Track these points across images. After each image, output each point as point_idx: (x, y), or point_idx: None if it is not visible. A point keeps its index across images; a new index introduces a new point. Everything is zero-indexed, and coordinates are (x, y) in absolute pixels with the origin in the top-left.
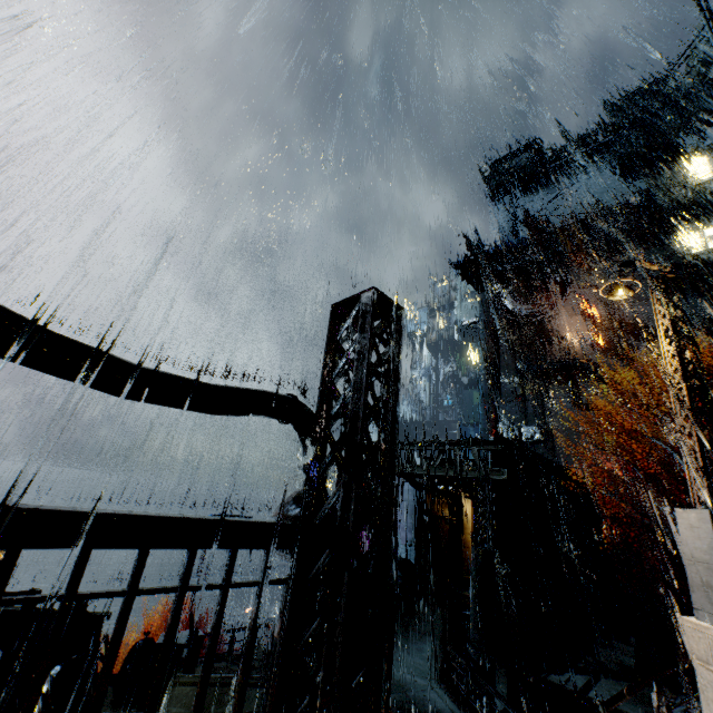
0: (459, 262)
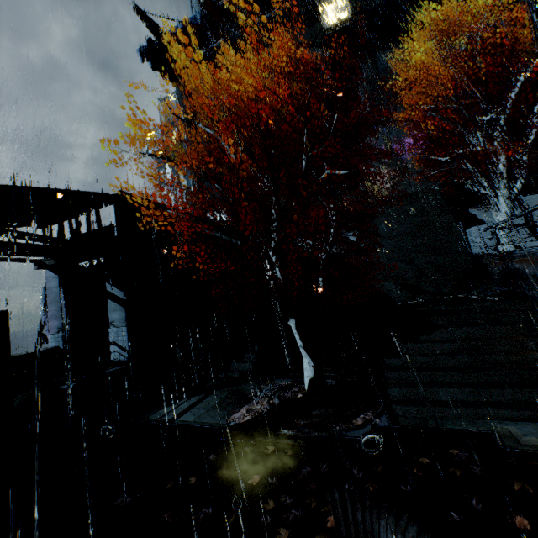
0: (145, 47)
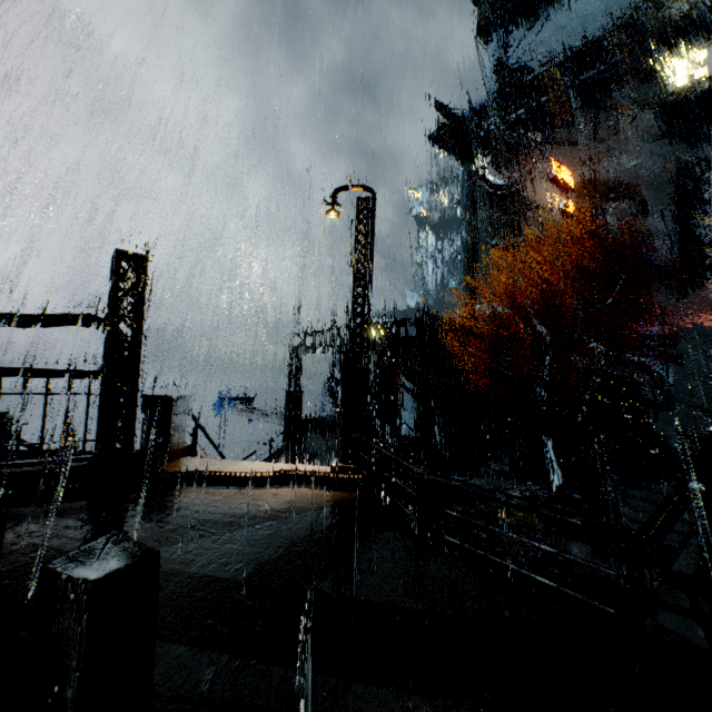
0: (437, 132)
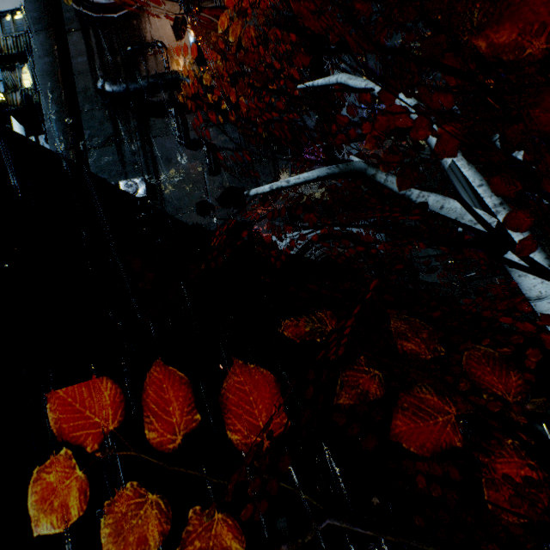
0: None
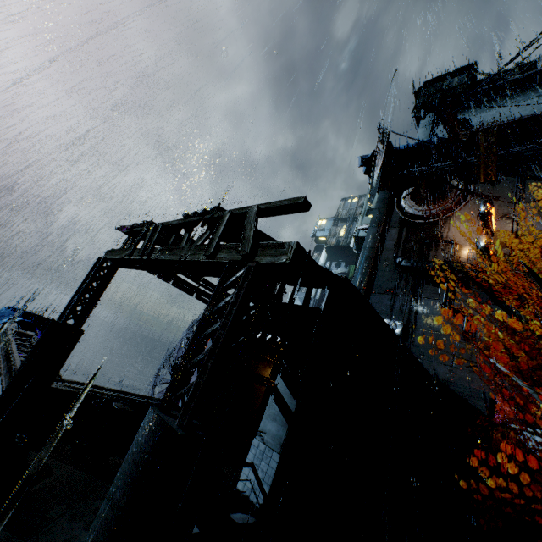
0: (368, 155)
